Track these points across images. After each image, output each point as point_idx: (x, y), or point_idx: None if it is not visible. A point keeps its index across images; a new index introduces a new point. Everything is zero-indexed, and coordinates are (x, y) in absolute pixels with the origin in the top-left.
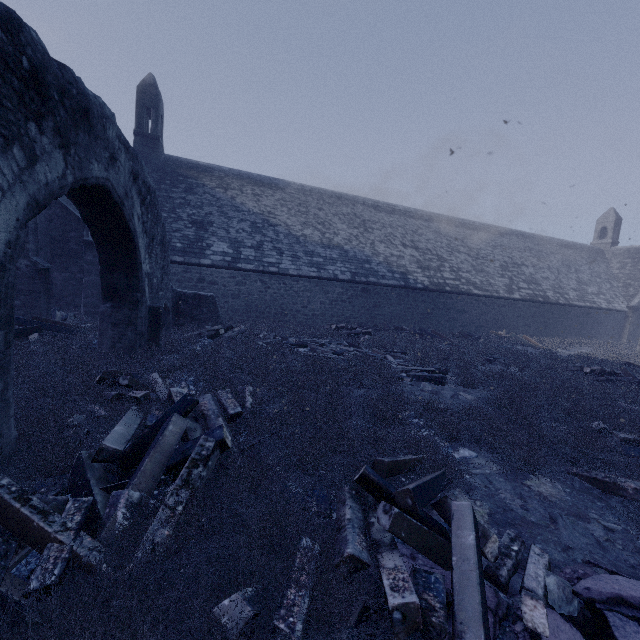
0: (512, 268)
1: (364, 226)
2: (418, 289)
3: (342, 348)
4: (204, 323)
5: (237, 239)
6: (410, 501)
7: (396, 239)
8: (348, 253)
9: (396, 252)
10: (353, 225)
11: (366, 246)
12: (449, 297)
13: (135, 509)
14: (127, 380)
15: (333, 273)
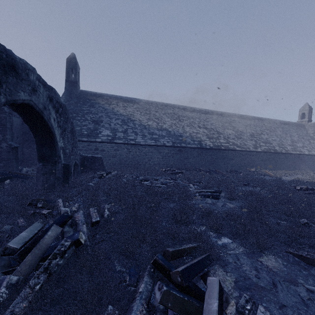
0: (256, 136)
1: (179, 119)
2: (207, 149)
3: (166, 181)
4: (97, 171)
5: (114, 128)
6: (179, 279)
7: (195, 124)
8: (170, 132)
9: (195, 131)
10: (173, 118)
11: (180, 128)
12: (224, 152)
13: (13, 287)
14: (41, 204)
15: (163, 142)
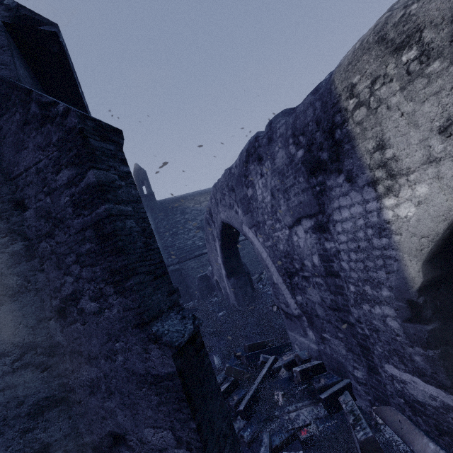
0: None
1: None
2: None
3: None
4: None
5: None
6: None
7: None
8: None
9: None
10: None
11: None
12: None
13: None
14: None
15: None
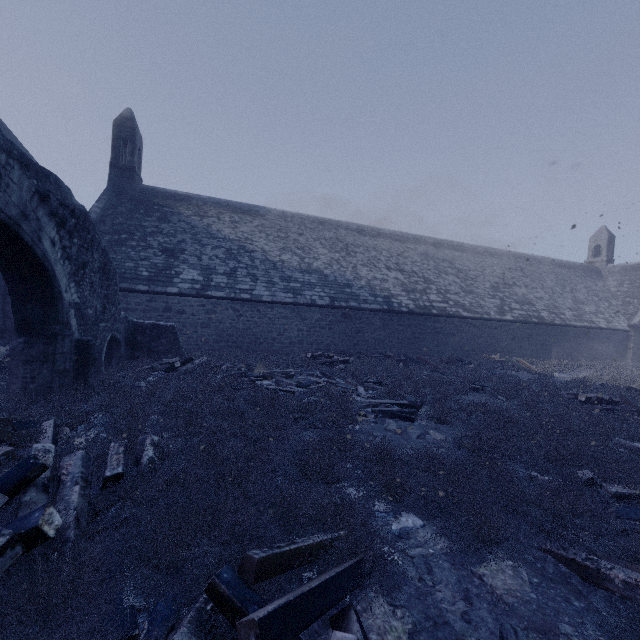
0: (503, 289)
1: (346, 250)
2: (402, 313)
3: (310, 379)
4: (163, 355)
5: (209, 266)
6: None
7: (380, 262)
8: (328, 277)
9: (379, 275)
10: (335, 249)
11: (347, 270)
12: (436, 320)
13: None
14: None
15: (310, 298)
